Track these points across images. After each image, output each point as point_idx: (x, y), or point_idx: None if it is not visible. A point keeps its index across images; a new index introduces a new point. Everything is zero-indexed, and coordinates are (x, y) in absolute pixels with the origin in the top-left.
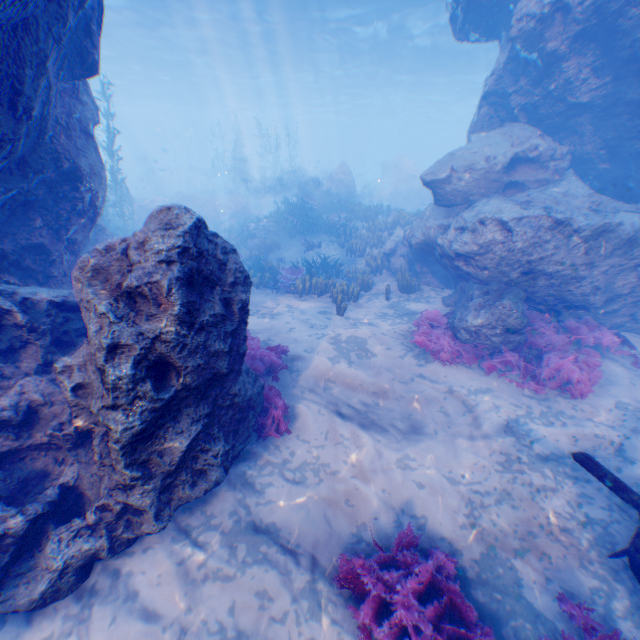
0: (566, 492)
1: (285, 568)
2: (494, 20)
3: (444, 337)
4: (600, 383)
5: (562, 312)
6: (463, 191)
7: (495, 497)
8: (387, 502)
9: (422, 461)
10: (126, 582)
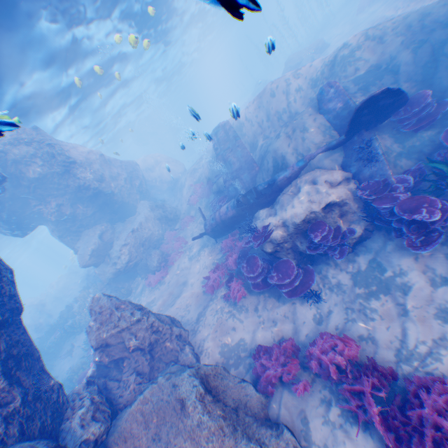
0: (206, 248)
1: (207, 305)
2: (34, 222)
3: (157, 273)
4: (185, 238)
5: (161, 241)
6: (100, 254)
7: (203, 262)
8: (199, 286)
9: (192, 279)
10: (199, 341)
